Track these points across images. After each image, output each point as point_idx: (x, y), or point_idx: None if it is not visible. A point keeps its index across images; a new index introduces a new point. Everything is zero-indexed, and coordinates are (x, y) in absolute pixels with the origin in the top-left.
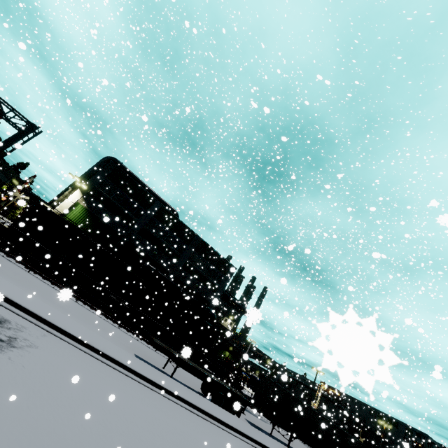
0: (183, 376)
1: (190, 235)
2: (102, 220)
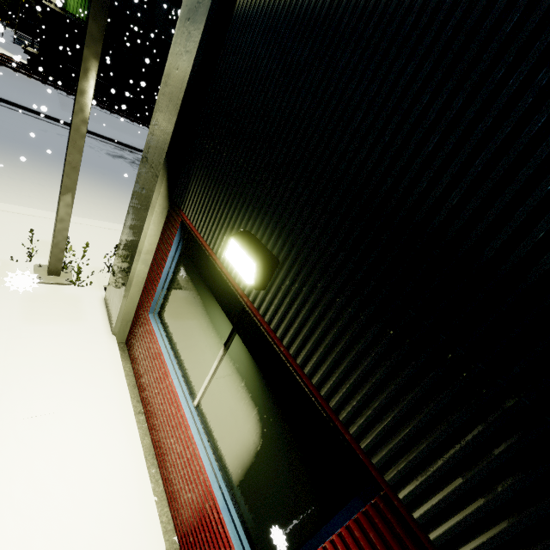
0: None
1: None
2: (113, 5)
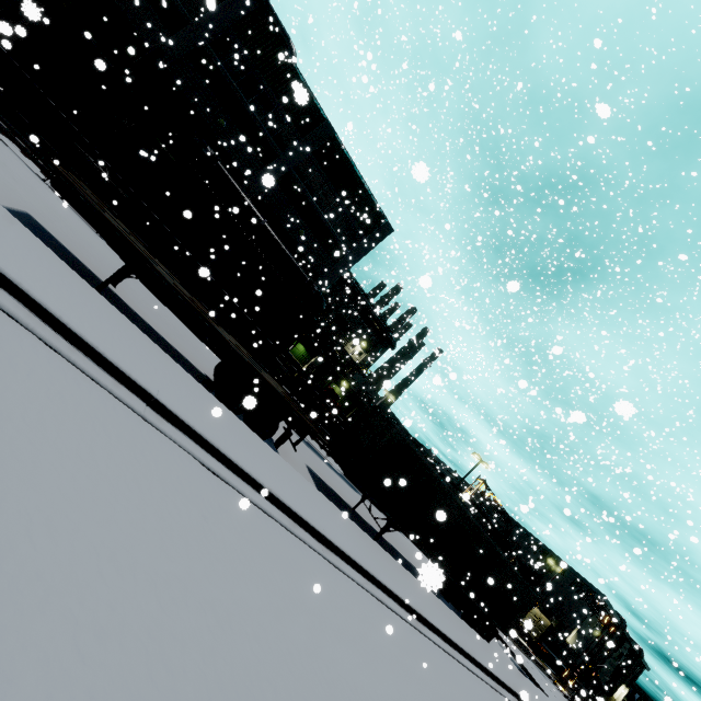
0: (188, 343)
1: (310, 114)
2: None
